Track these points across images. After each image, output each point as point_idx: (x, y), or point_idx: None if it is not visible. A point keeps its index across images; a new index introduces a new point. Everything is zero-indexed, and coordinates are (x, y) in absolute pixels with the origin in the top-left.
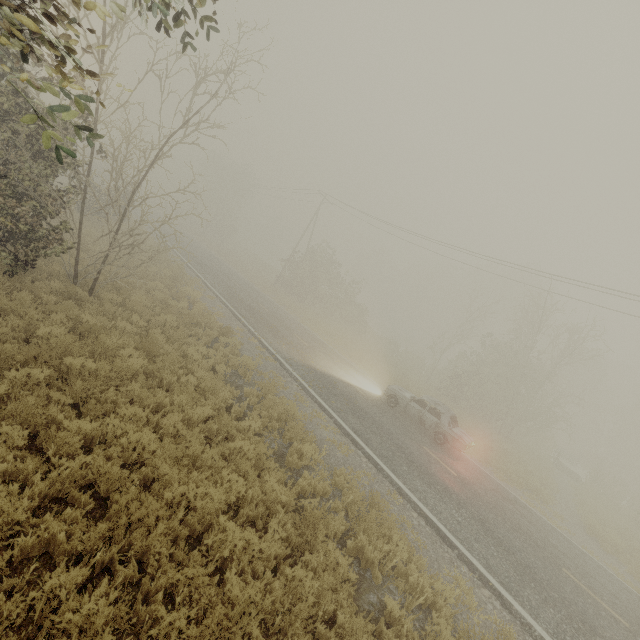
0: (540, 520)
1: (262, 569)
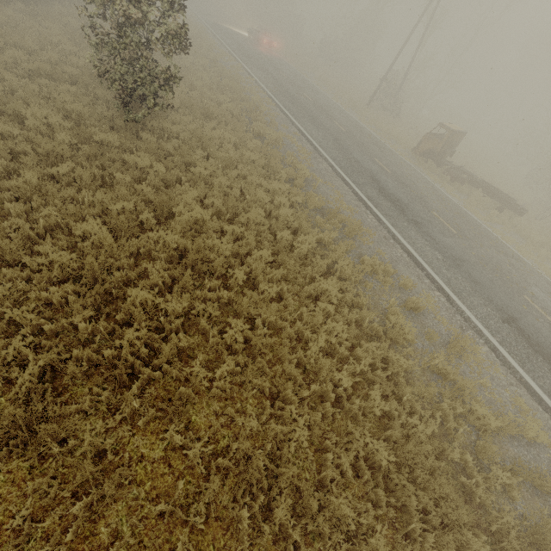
0: (282, 61)
1: None
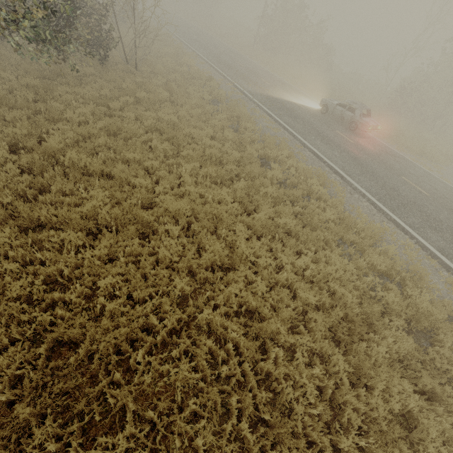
0: (412, 164)
1: (221, 154)
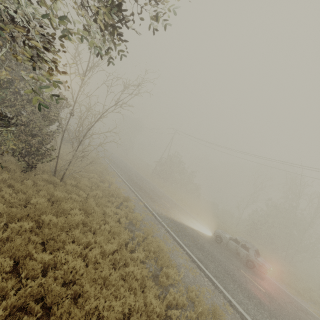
0: None
1: None
